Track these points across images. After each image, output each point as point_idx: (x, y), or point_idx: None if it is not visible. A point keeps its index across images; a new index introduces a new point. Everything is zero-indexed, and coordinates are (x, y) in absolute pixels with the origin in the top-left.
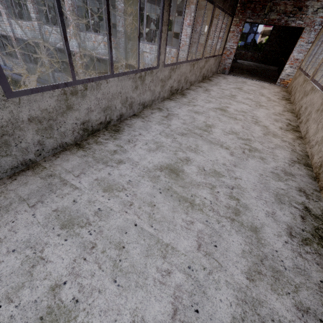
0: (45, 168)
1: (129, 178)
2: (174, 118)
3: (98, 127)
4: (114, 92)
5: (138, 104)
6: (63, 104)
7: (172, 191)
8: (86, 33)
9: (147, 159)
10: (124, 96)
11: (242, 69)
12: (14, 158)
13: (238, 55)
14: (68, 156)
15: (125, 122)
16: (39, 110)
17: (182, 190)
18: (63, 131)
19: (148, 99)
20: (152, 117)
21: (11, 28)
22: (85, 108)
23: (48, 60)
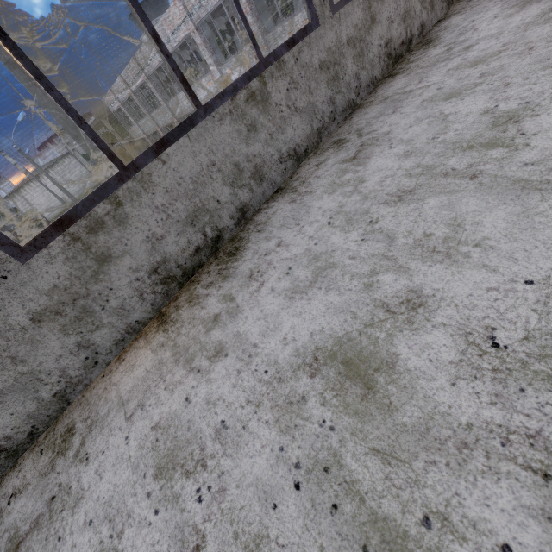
0: (373, 101)
1: (501, 43)
2: None
3: (400, 51)
4: None
5: None
6: (368, 15)
7: None
8: (275, 29)
9: (513, 22)
10: None
11: None
12: (343, 97)
13: None
14: (388, 85)
15: (433, 32)
16: (352, 27)
17: None
18: (371, 60)
19: None
20: (476, 2)
21: None
22: (385, 18)
23: None
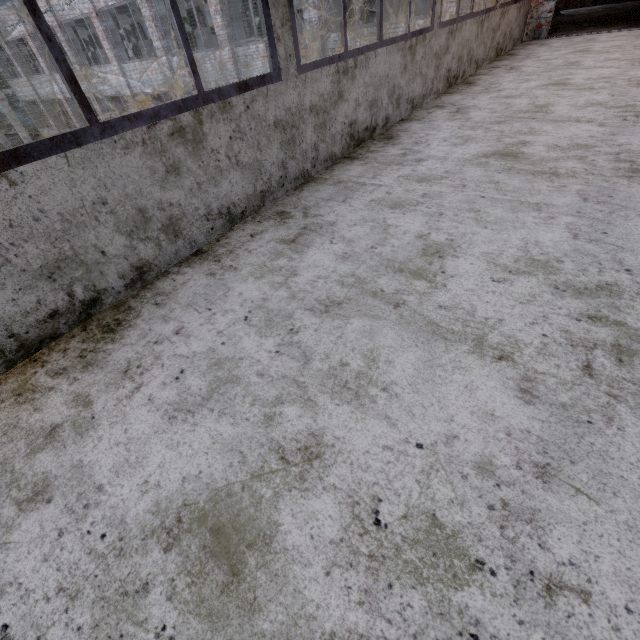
0: (327, 179)
1: (445, 169)
2: (472, 111)
3: (363, 136)
4: (382, 74)
5: (405, 100)
6: (336, 89)
7: (516, 169)
8: (248, 45)
9: (457, 152)
10: (392, 84)
11: (577, 22)
12: (297, 164)
13: (560, 1)
14: (345, 167)
15: (395, 129)
16: (317, 95)
17: (531, 167)
18: (334, 135)
19: (417, 93)
20: (434, 117)
21: (125, 80)
22: (353, 99)
23: None
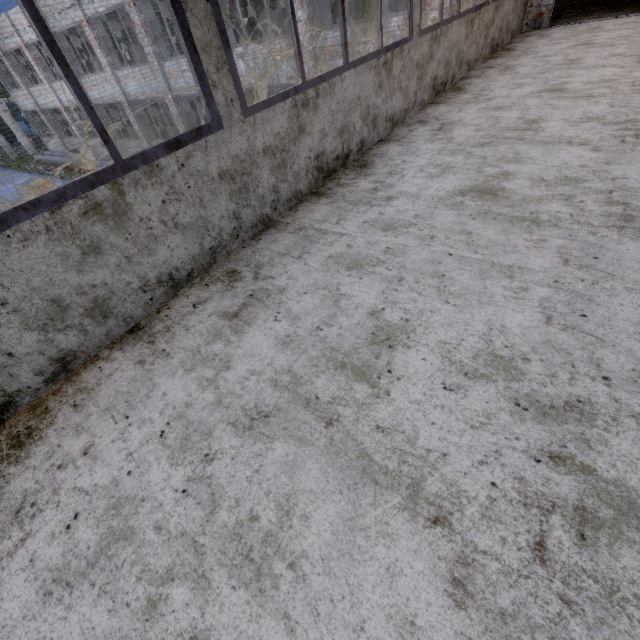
0: (289, 224)
1: (415, 212)
2: (456, 128)
3: (334, 165)
4: (351, 97)
5: (384, 119)
6: (295, 124)
7: (493, 214)
8: (238, 47)
9: (431, 187)
10: (365, 105)
11: (584, 5)
12: (253, 211)
13: None
14: (310, 207)
15: (371, 153)
16: (272, 135)
17: (510, 210)
18: (297, 172)
19: (398, 109)
20: (414, 136)
21: (120, 87)
22: (318, 130)
23: (183, 125)
